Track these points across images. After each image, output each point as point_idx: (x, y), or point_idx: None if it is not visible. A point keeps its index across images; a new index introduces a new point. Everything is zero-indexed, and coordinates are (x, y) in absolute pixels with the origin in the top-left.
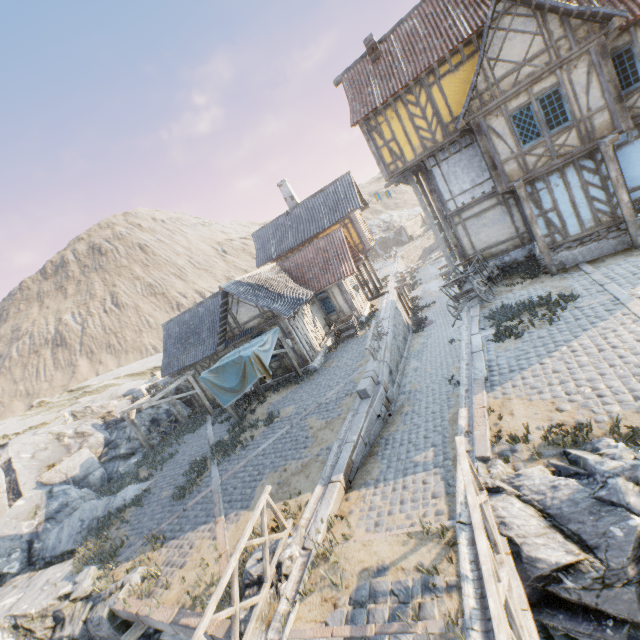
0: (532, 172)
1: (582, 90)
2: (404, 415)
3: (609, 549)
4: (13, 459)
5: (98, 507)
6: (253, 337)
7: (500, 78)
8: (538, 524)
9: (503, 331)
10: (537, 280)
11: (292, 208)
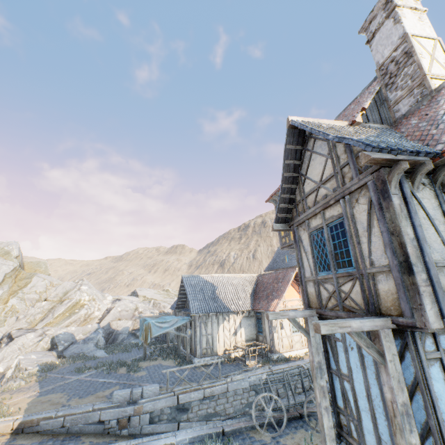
0: (323, 309)
1: (364, 232)
2: (109, 441)
3: None
4: (114, 307)
5: (89, 349)
6: (188, 315)
7: (306, 194)
8: None
9: None
10: None
11: None
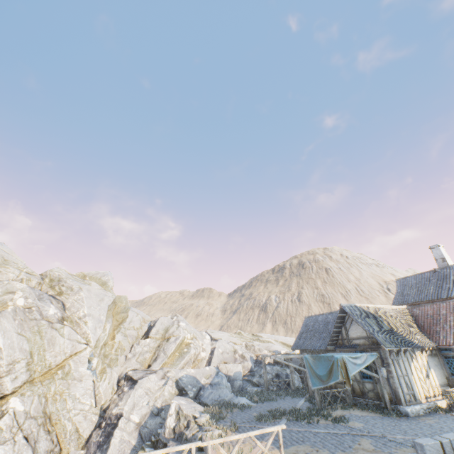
0: None
1: None
2: None
3: None
4: (216, 348)
5: (227, 395)
6: (355, 352)
7: None
8: None
9: None
10: None
11: (441, 267)
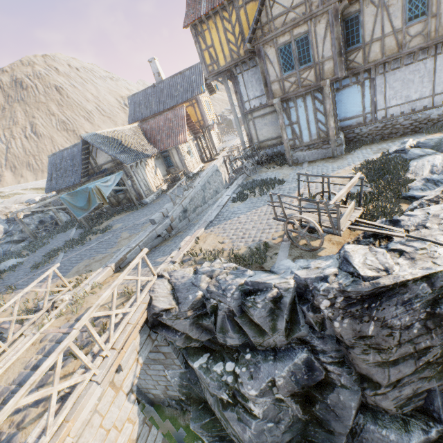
0: (287, 94)
1: (321, 41)
2: (175, 237)
3: (184, 304)
4: None
5: None
6: (107, 175)
7: (275, 17)
8: (167, 292)
9: (239, 196)
10: (282, 167)
11: (158, 82)
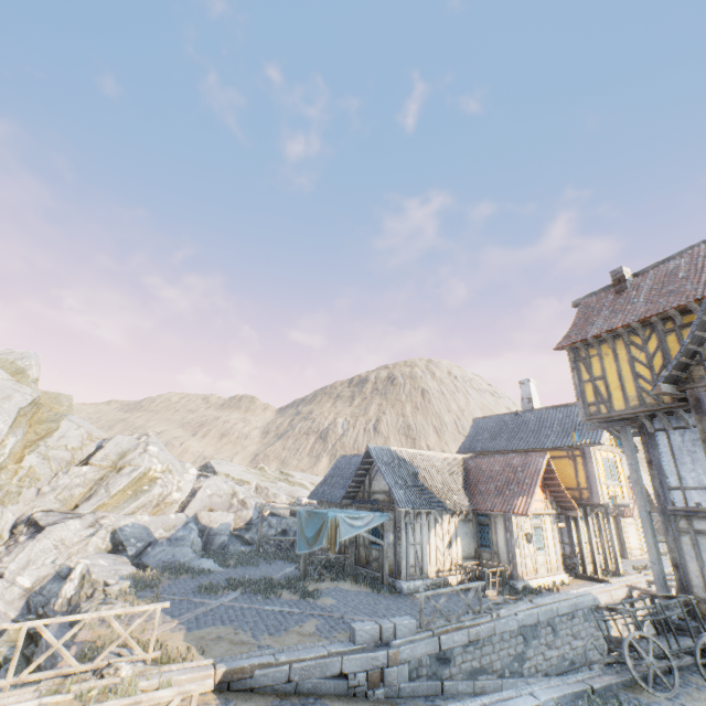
0: None
1: None
2: None
3: None
4: (202, 488)
5: (187, 555)
6: (372, 510)
7: None
8: None
9: None
10: None
11: (524, 410)
